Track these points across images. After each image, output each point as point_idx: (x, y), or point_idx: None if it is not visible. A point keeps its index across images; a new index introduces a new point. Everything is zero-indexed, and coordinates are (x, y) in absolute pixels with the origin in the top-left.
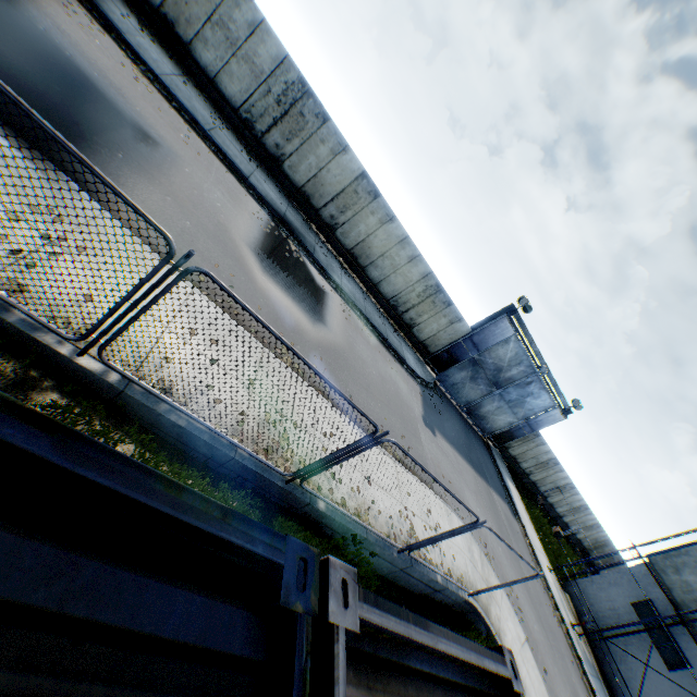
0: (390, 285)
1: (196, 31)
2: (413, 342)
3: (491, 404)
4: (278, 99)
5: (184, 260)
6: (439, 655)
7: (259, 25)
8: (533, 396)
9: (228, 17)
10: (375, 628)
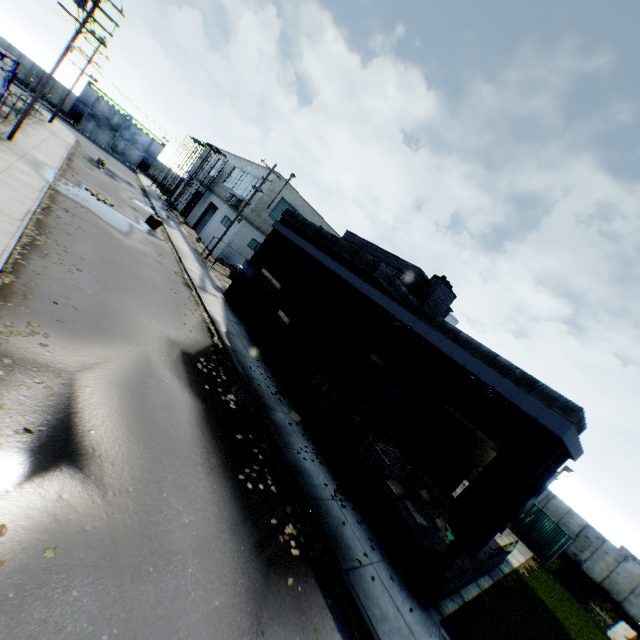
0: (21, 73)
1: None
2: (53, 107)
3: (122, 144)
4: None
5: None
6: None
7: None
8: (138, 136)
9: None
10: None
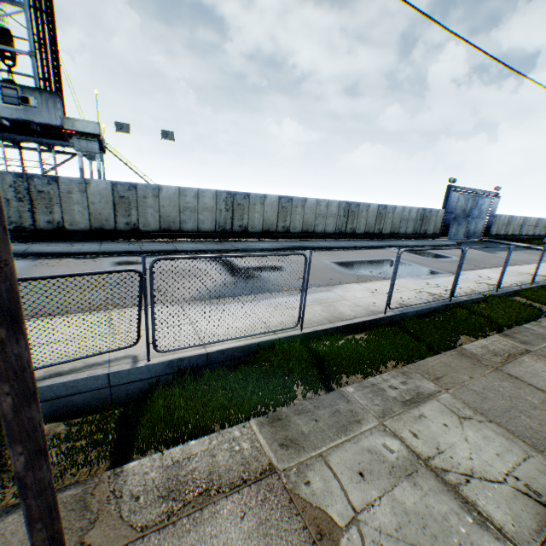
0: (409, 228)
1: (313, 225)
2: (430, 237)
3: (471, 225)
4: (343, 215)
5: (544, 247)
6: None
7: (328, 203)
8: (482, 205)
9: (319, 211)
10: None
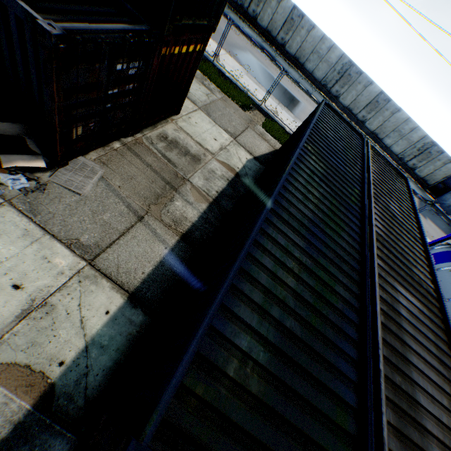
0: (397, 146)
1: (306, 58)
2: (414, 179)
3: None
4: (338, 72)
5: None
6: (386, 161)
7: (332, 47)
8: None
9: (319, 49)
10: (374, 149)
